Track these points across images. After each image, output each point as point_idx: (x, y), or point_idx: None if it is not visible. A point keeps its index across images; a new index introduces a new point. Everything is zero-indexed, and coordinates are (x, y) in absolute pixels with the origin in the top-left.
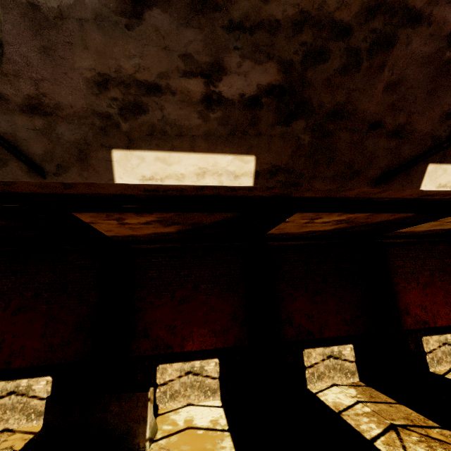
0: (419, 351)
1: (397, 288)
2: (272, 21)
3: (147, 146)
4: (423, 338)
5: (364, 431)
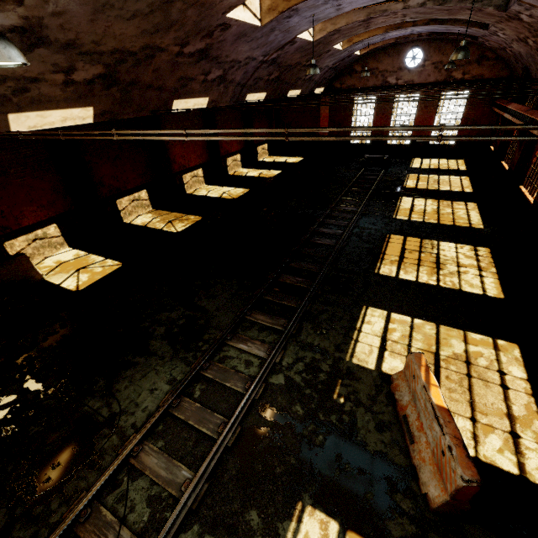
0: (182, 184)
1: (168, 146)
2: (101, 51)
3: (31, 109)
4: (184, 176)
5: (158, 227)
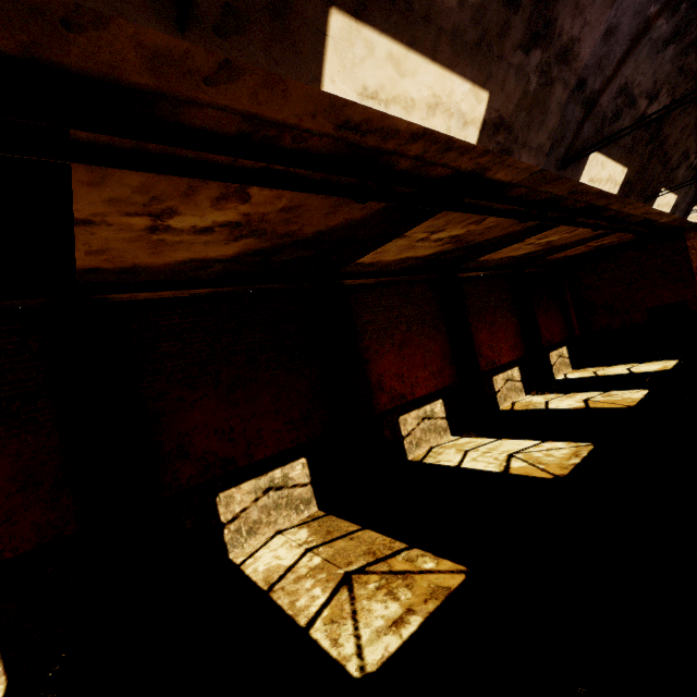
0: (396, 438)
1: (367, 355)
2: None
3: None
4: (401, 419)
5: (301, 611)
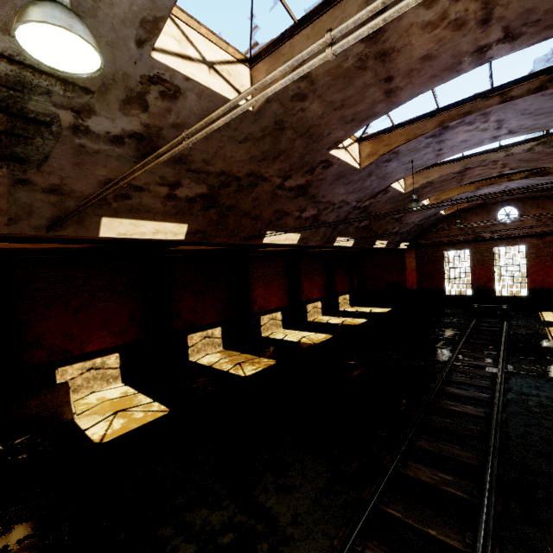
0: (258, 326)
1: (251, 287)
2: (209, 171)
3: (126, 216)
4: (261, 317)
5: (224, 369)
